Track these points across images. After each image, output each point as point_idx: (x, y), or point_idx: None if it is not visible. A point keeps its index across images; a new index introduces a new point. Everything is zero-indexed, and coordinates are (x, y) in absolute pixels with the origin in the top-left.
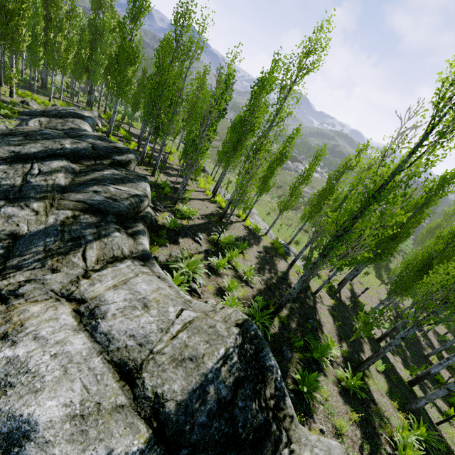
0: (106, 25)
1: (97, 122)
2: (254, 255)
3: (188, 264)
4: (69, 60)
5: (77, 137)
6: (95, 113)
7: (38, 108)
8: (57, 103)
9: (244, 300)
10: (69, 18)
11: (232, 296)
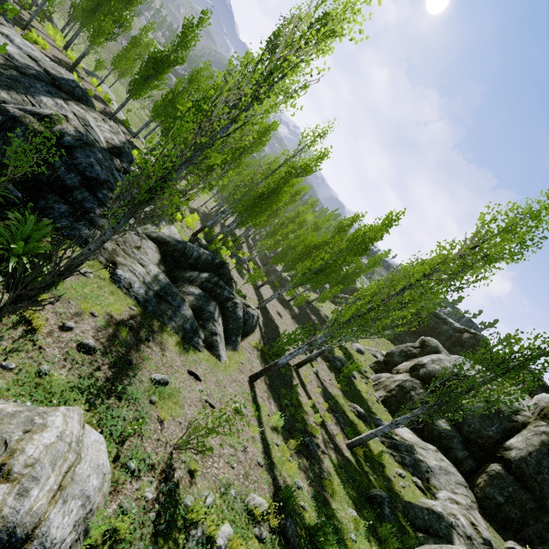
0: None
1: None
2: (99, 106)
3: None
4: None
5: None
6: None
7: None
8: None
9: None
10: None
11: None
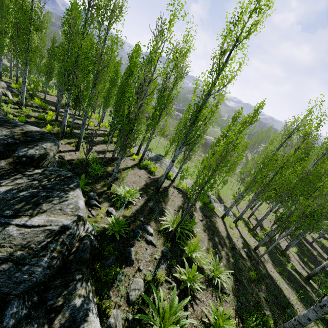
0: None
1: (6, 93)
2: (201, 228)
3: (160, 317)
4: None
5: None
6: (2, 83)
7: None
8: None
9: None
10: None
11: None
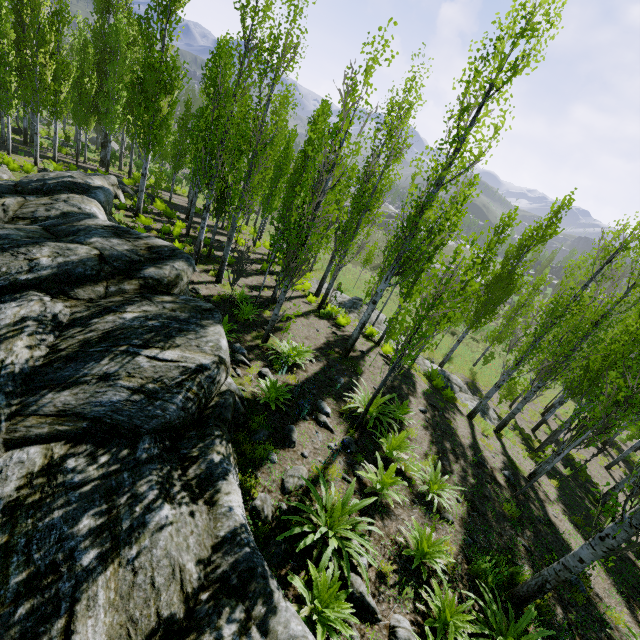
0: (120, 34)
1: (117, 193)
2: (419, 423)
3: (328, 514)
4: (63, 94)
5: (69, 235)
6: (112, 178)
7: (10, 178)
8: (48, 166)
9: (454, 574)
10: (57, 24)
11: (444, 598)
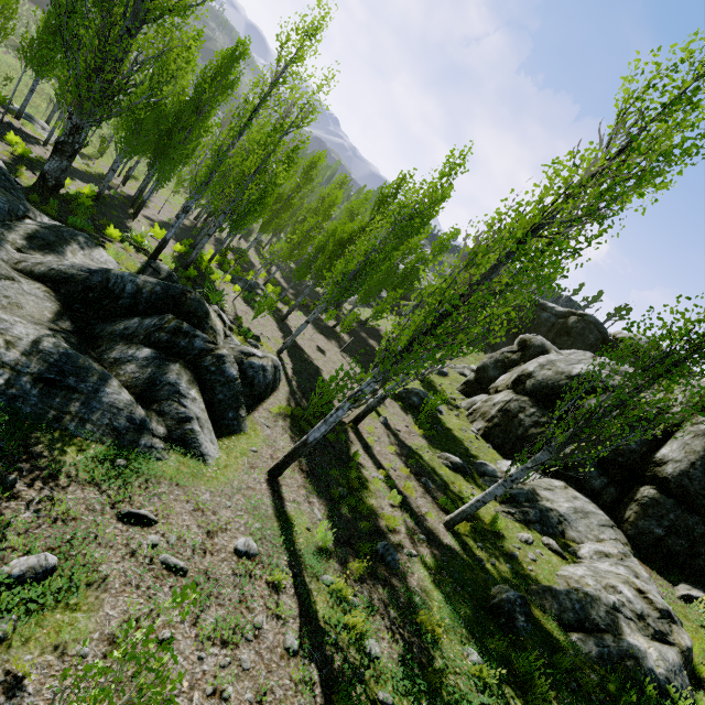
0: None
1: None
2: None
3: None
4: None
5: None
6: None
7: None
8: None
9: None
10: None
11: None
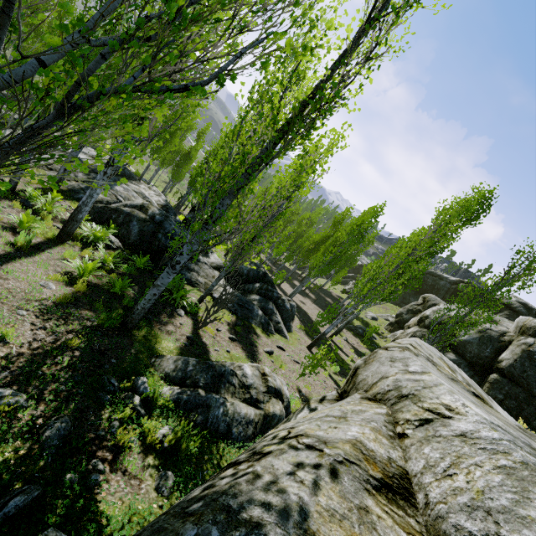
0: None
1: None
2: None
3: None
4: None
5: None
6: None
7: None
8: None
9: None
10: None
11: None
